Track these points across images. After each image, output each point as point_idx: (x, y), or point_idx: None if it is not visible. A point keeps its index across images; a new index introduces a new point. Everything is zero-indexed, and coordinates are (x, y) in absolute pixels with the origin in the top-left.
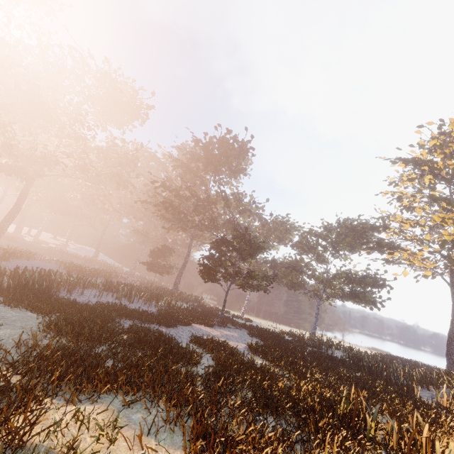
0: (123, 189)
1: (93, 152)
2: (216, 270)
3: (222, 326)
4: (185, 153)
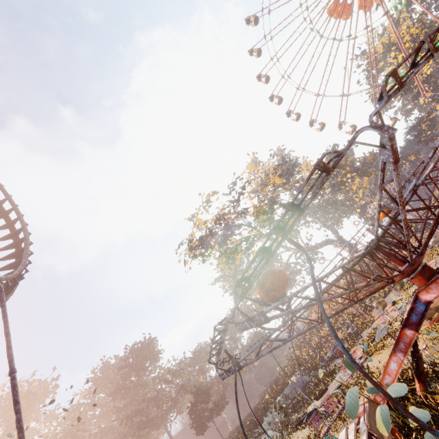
0: None
1: None
2: (203, 422)
3: None
4: (118, 382)
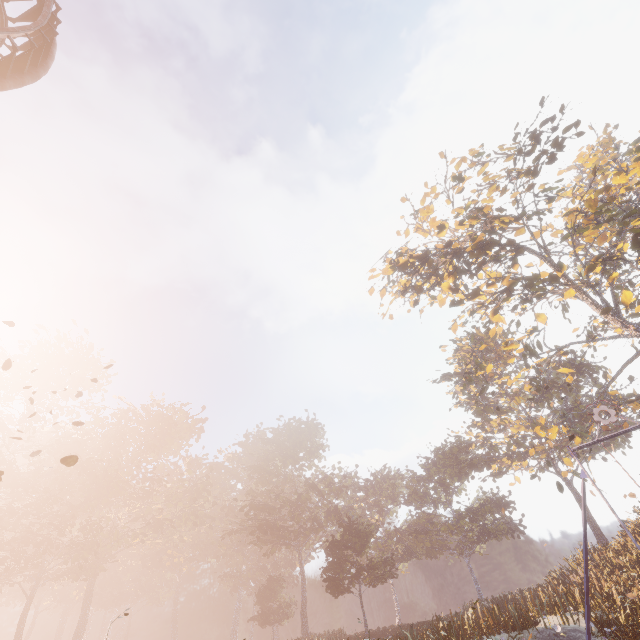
0: (199, 527)
1: (159, 499)
2: (340, 578)
3: None
4: (258, 457)
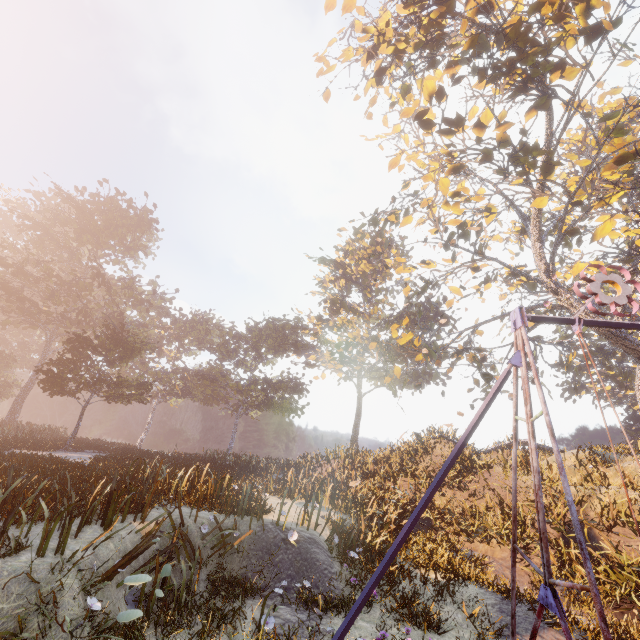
0: None
1: None
2: (65, 378)
3: (72, 451)
4: (43, 210)
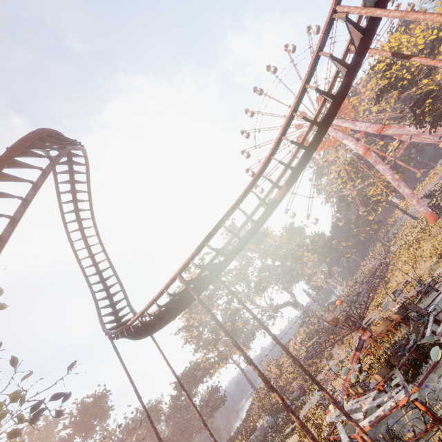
0: None
1: None
2: None
3: None
4: None
